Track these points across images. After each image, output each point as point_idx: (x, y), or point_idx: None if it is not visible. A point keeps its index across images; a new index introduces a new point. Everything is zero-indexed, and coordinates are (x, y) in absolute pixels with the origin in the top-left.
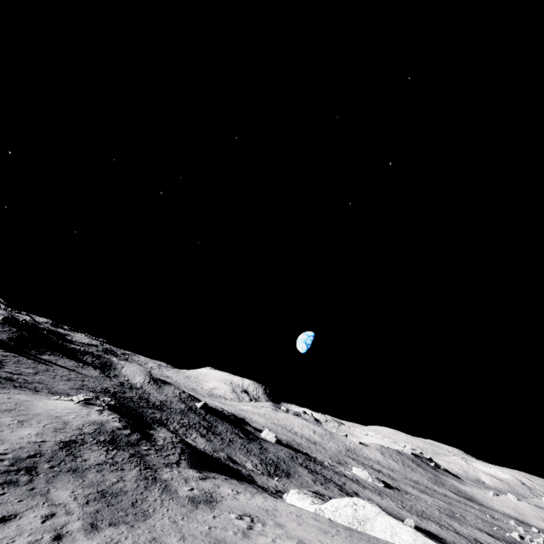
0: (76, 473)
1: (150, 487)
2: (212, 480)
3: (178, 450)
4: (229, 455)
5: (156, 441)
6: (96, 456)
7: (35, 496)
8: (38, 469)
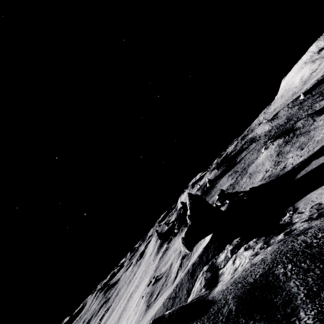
0: (288, 153)
1: (309, 134)
2: None
3: (310, 119)
4: None
5: (299, 127)
6: (288, 148)
7: (285, 160)
8: (280, 161)
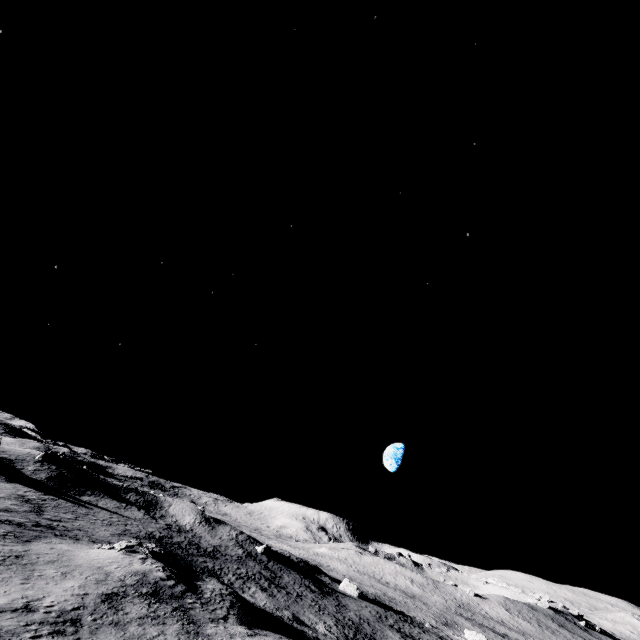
0: (117, 626)
1: None
2: (262, 637)
3: (227, 604)
4: (295, 614)
5: (203, 593)
6: (138, 610)
7: None
8: (82, 621)
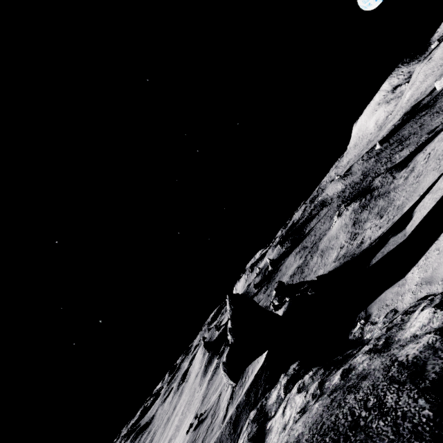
0: (366, 222)
1: (389, 195)
2: (412, 162)
3: (389, 176)
4: (428, 132)
5: (377, 186)
6: (365, 214)
7: (363, 232)
8: (356, 232)
